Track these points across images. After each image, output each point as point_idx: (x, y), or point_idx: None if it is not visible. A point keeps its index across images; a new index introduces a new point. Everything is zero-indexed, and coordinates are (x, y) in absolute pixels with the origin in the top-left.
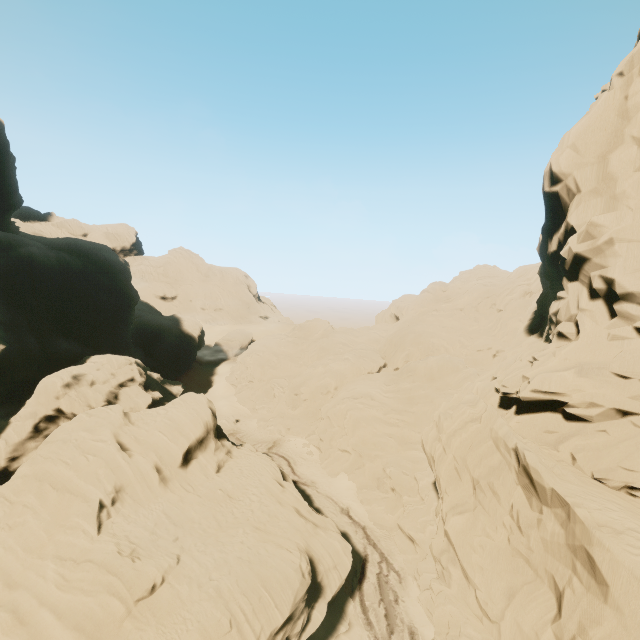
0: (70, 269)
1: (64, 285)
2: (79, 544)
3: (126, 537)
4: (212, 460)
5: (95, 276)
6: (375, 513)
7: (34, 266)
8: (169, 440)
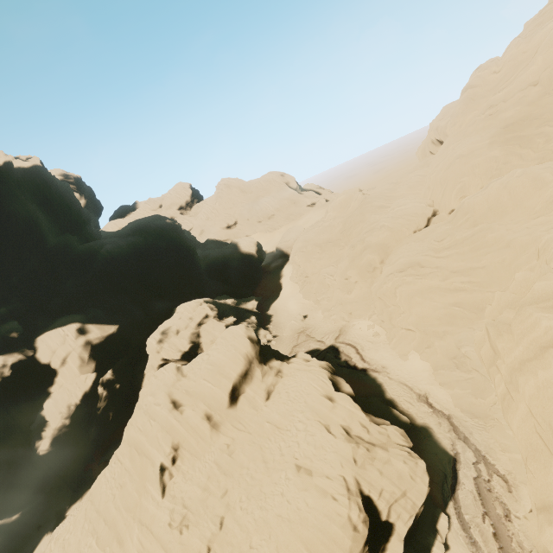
0: (138, 248)
1: (140, 261)
2: (149, 510)
3: (182, 499)
4: (259, 389)
5: (156, 244)
6: (460, 398)
7: (114, 258)
8: (213, 385)
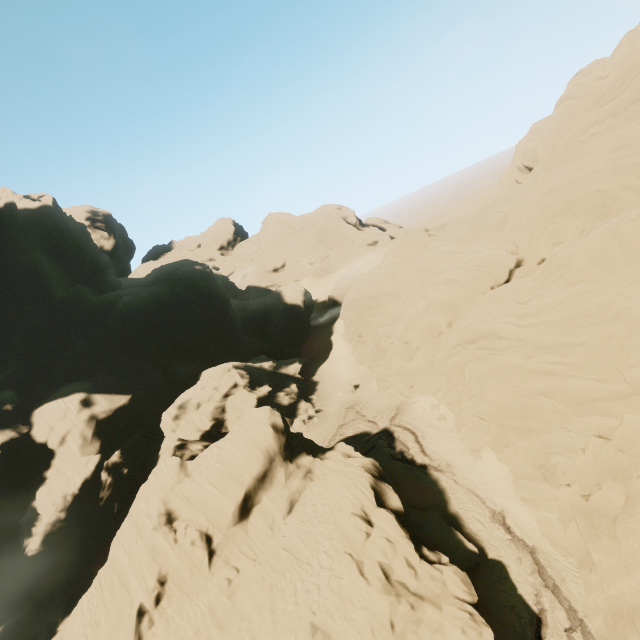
0: (161, 299)
1: (164, 316)
2: None
3: None
4: (279, 499)
5: (182, 295)
6: (548, 524)
7: (133, 313)
8: (220, 492)
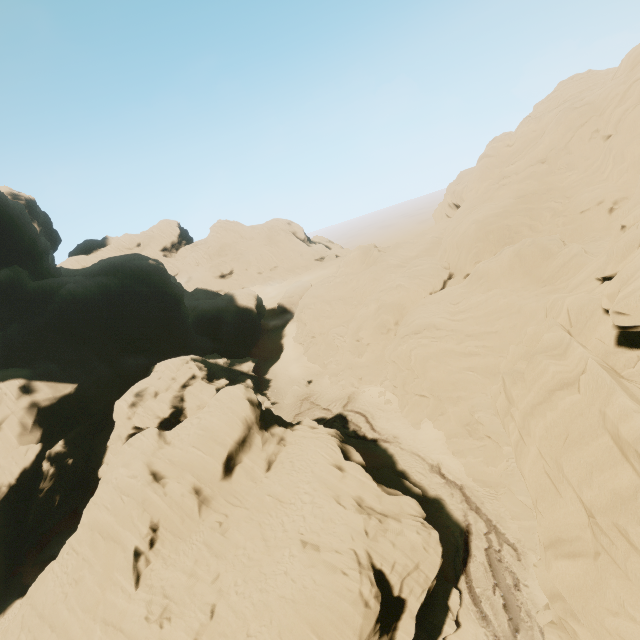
0: (110, 290)
1: (112, 307)
2: (118, 605)
3: (162, 589)
4: (259, 459)
5: (134, 288)
6: (472, 467)
7: (78, 301)
8: (204, 454)
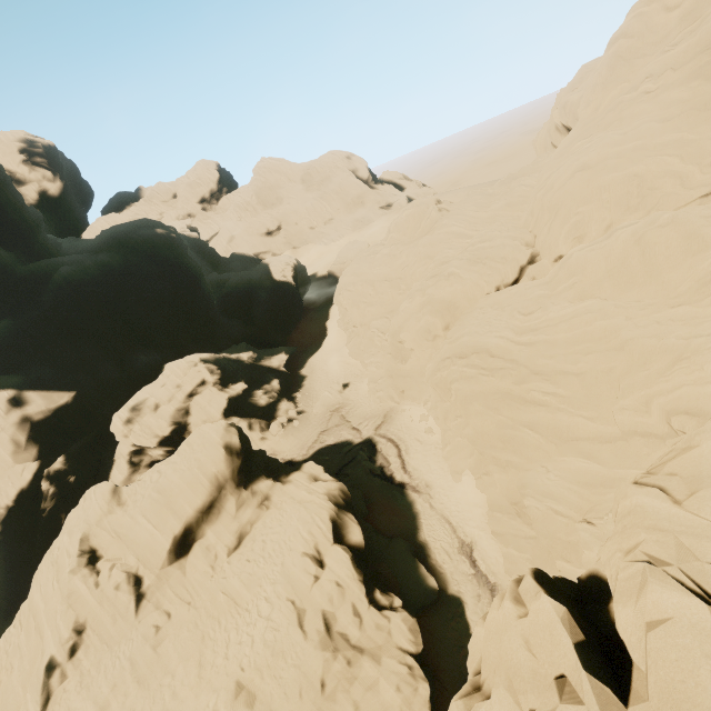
0: (113, 272)
1: (117, 292)
2: None
3: None
4: (226, 533)
5: (139, 267)
6: (513, 563)
7: (75, 288)
8: (155, 527)
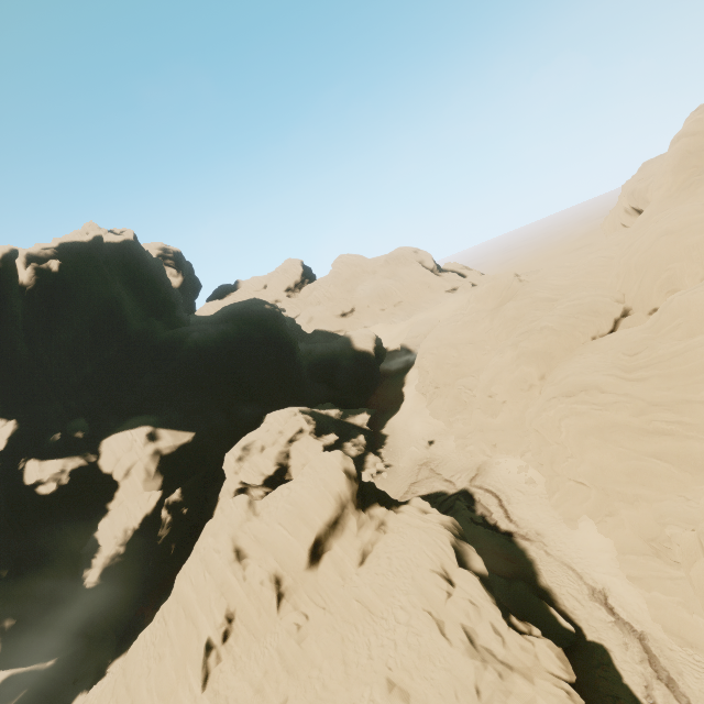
0: (229, 338)
1: (230, 354)
2: None
3: (225, 700)
4: (351, 548)
5: (250, 334)
6: (661, 608)
7: (201, 349)
8: (290, 534)
